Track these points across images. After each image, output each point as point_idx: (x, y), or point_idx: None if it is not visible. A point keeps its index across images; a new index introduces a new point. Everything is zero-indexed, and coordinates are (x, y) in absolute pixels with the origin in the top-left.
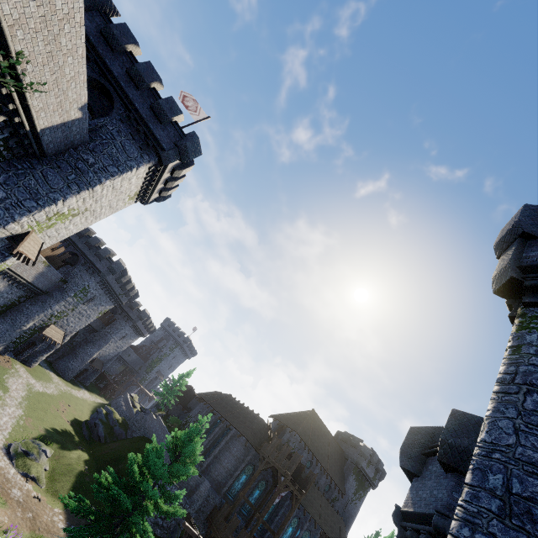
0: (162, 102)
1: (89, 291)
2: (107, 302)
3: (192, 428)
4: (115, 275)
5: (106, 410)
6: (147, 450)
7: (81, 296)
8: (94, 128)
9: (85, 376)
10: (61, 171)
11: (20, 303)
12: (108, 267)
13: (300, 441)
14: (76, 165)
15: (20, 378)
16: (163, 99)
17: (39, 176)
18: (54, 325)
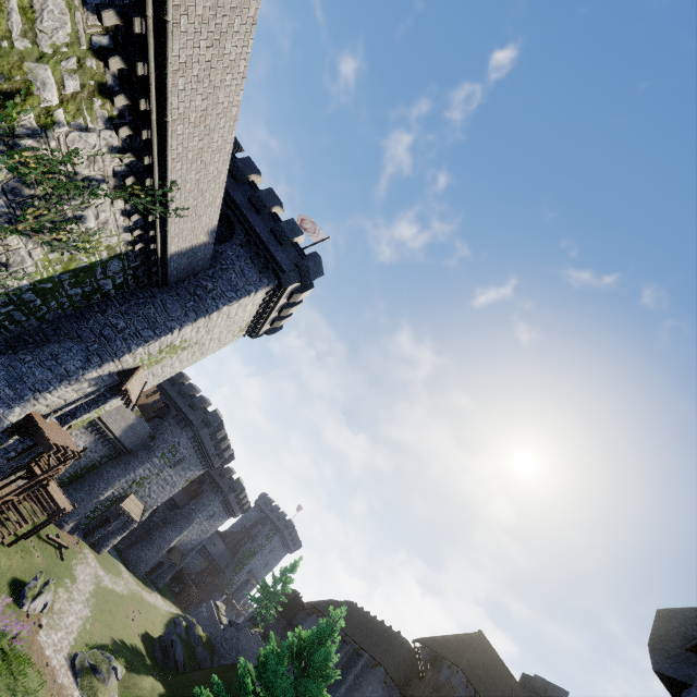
0: (283, 224)
1: (179, 450)
2: (196, 465)
3: (323, 624)
4: (210, 429)
5: (186, 622)
6: (264, 655)
7: (169, 456)
8: (215, 254)
9: (159, 573)
10: (180, 299)
11: (101, 466)
12: (203, 419)
13: (466, 684)
14: (195, 292)
15: (88, 567)
16: (284, 222)
17: (158, 305)
18: (134, 495)
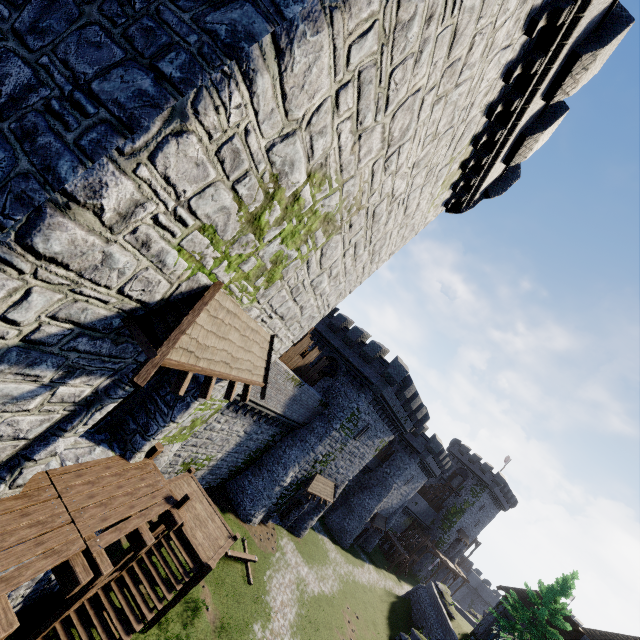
0: None
1: (359, 417)
2: (384, 431)
3: None
4: (394, 386)
5: None
6: None
7: (350, 426)
8: None
9: (365, 536)
10: None
11: (276, 443)
12: (383, 374)
13: None
14: None
15: (287, 570)
16: None
17: None
18: (320, 475)
